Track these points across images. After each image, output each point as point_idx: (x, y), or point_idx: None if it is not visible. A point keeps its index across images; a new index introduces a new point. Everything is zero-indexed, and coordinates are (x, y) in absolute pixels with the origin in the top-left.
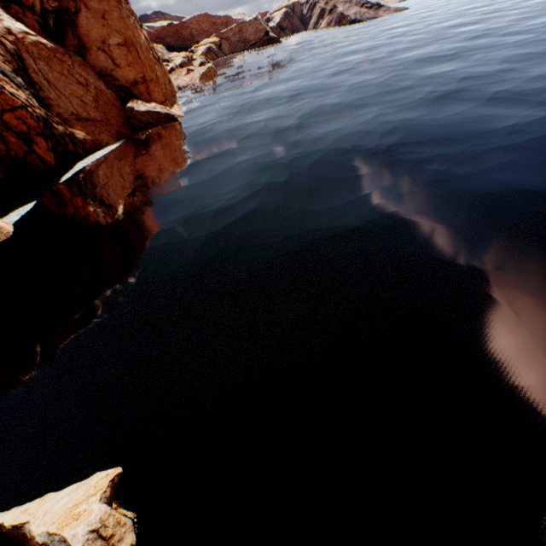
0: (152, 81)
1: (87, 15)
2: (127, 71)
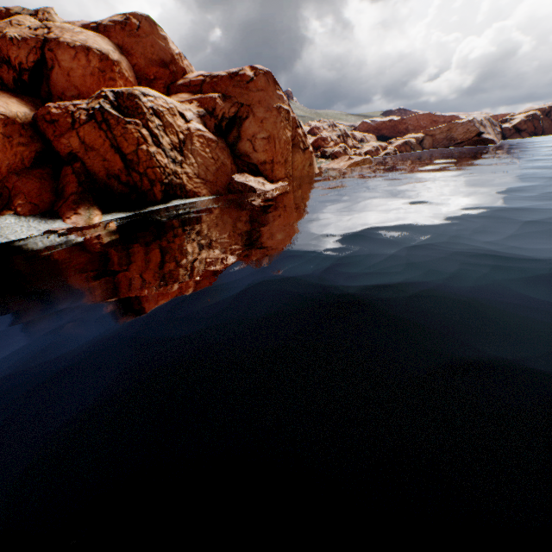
0: (278, 163)
1: (251, 120)
2: (261, 154)
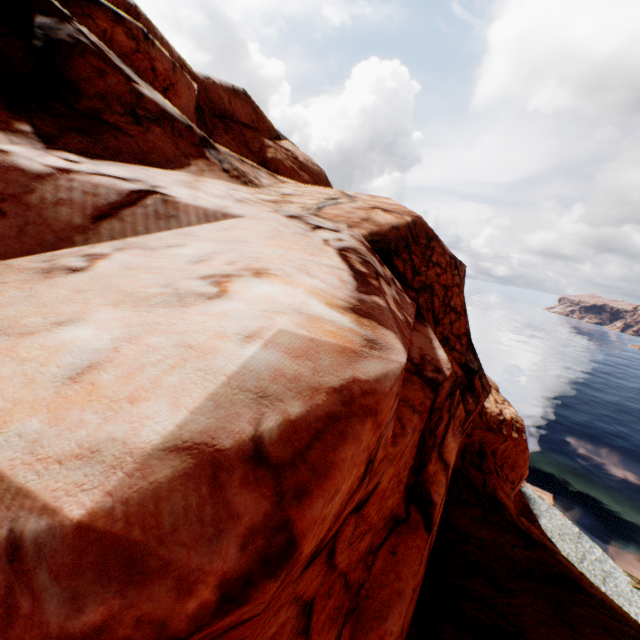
0: None
1: None
2: None
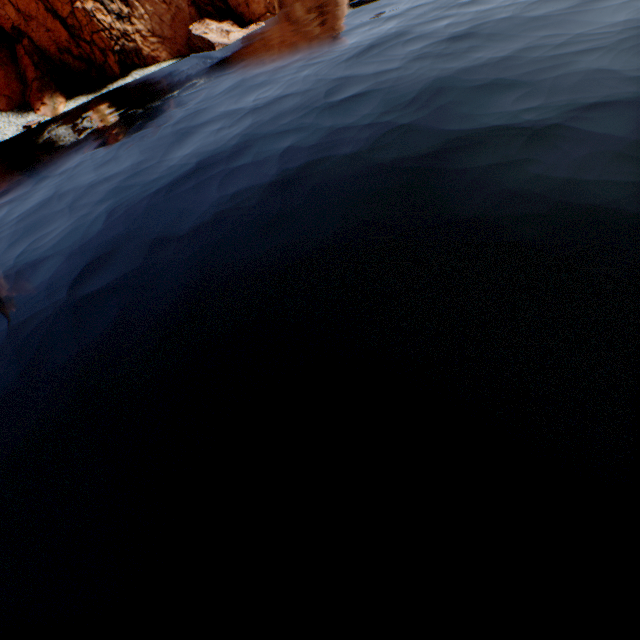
0: None
1: None
2: None
